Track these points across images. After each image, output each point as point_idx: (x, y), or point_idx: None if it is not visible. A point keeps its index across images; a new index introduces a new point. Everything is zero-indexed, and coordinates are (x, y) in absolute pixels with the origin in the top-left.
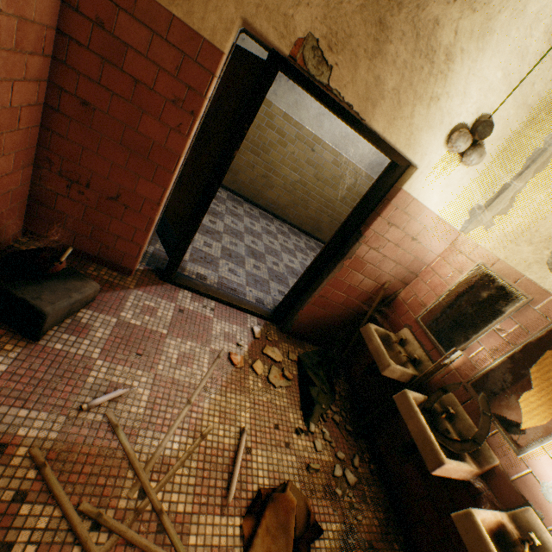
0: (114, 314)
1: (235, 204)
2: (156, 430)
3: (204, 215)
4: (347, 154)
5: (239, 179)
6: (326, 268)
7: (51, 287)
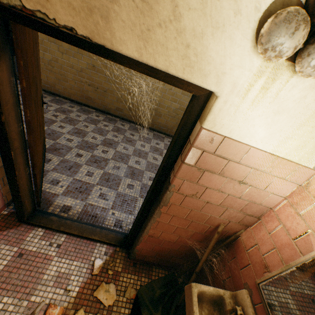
0: None
1: (134, 132)
2: None
3: (16, 175)
4: None
5: (137, 114)
6: (150, 210)
7: None
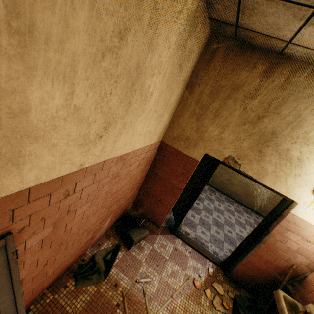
0: (151, 244)
1: (211, 193)
2: (157, 303)
3: (189, 209)
4: None
5: (214, 180)
6: (251, 245)
7: (136, 230)
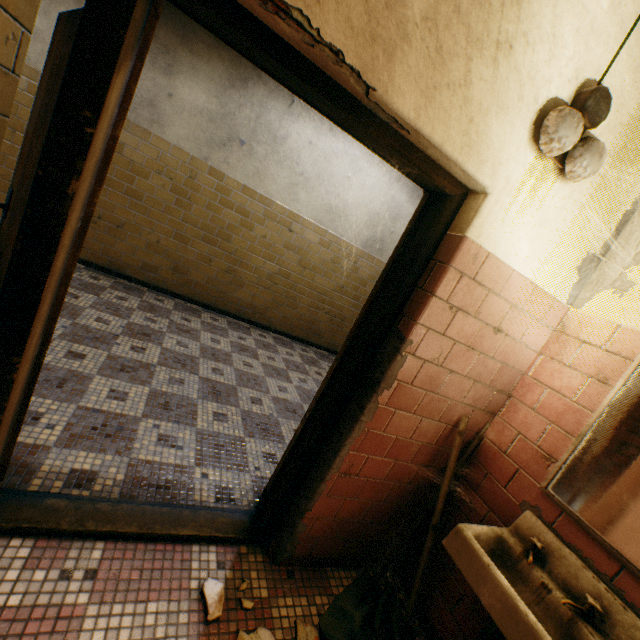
0: None
1: (188, 315)
2: None
3: (22, 350)
4: (336, 231)
5: (191, 280)
6: (344, 414)
7: None
